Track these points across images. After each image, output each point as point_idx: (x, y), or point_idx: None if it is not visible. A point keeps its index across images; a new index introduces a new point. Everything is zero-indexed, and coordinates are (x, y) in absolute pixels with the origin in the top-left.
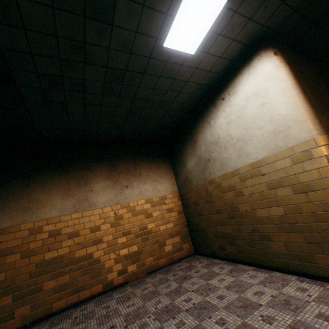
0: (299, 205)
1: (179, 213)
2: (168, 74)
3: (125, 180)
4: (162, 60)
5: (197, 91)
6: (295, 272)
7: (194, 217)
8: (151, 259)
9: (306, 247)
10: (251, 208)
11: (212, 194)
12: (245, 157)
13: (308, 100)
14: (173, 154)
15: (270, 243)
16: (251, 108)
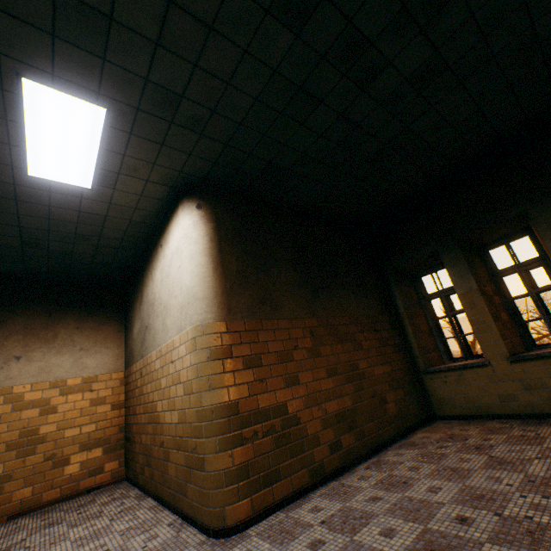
0: (186, 411)
1: (115, 406)
2: (64, 204)
3: (18, 346)
4: (41, 189)
5: (136, 228)
6: (178, 511)
7: (131, 415)
8: (28, 491)
9: (185, 471)
10: (163, 409)
11: (145, 380)
12: (166, 333)
13: (223, 271)
14: (128, 308)
15: (169, 464)
16: (174, 268)
